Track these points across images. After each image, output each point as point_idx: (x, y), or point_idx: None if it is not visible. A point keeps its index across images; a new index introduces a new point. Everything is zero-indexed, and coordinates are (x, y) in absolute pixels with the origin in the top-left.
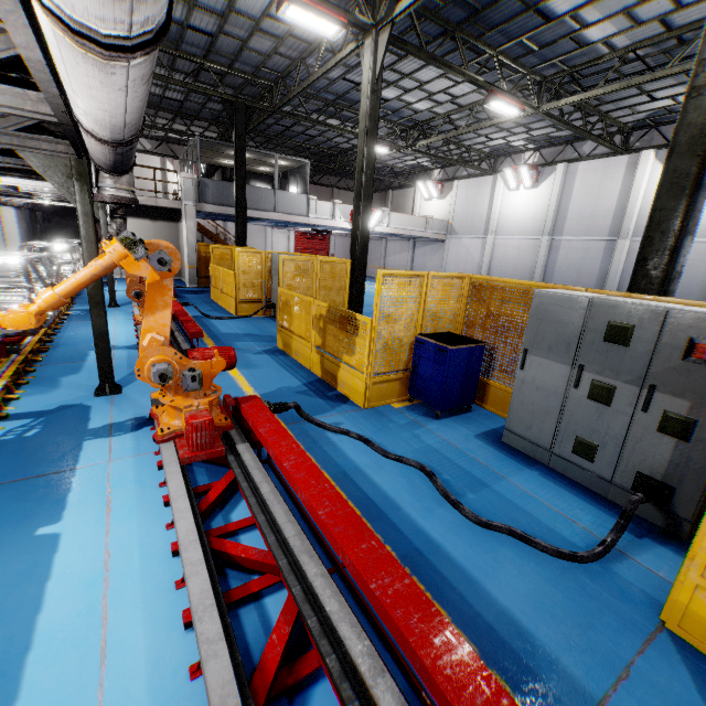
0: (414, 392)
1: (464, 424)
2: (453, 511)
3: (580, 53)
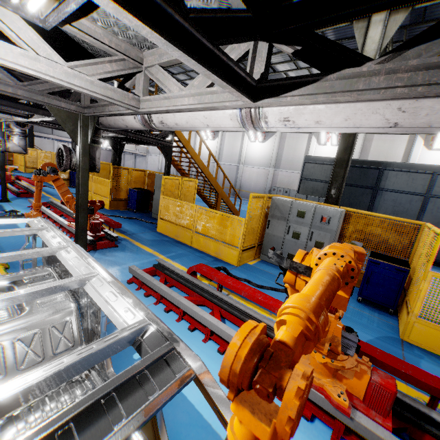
0: (70, 184)
1: None
2: None
3: None
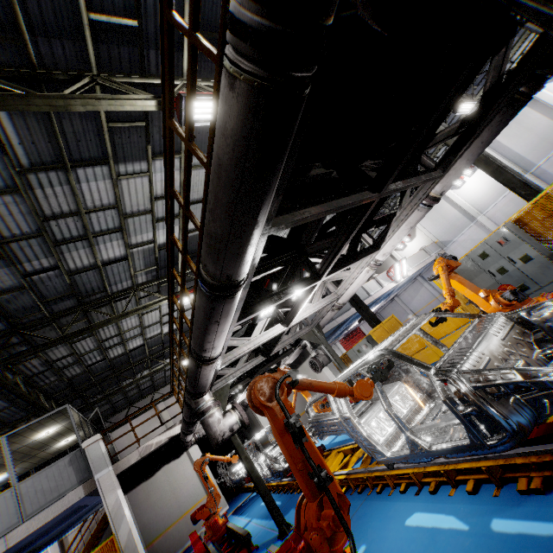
0: None
1: None
2: None
3: None
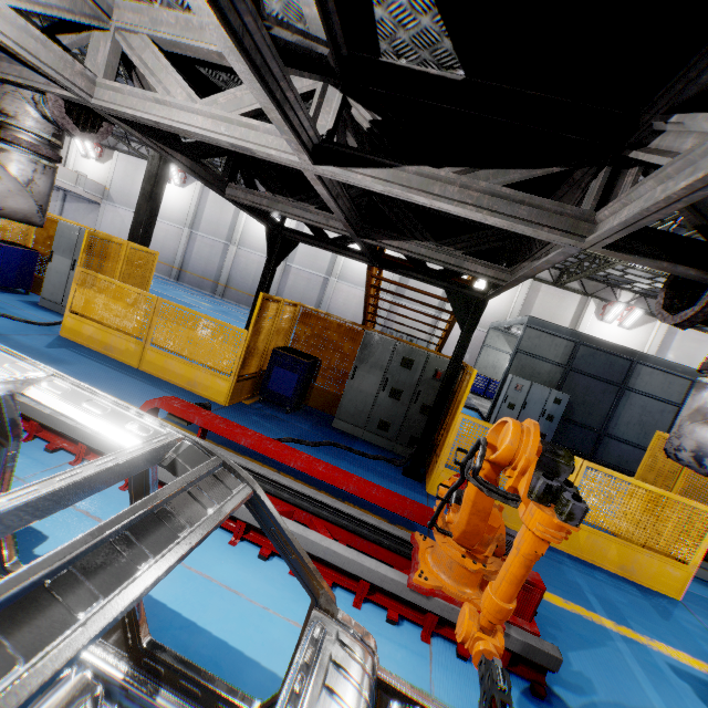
0: None
1: (17, 296)
2: None
3: None
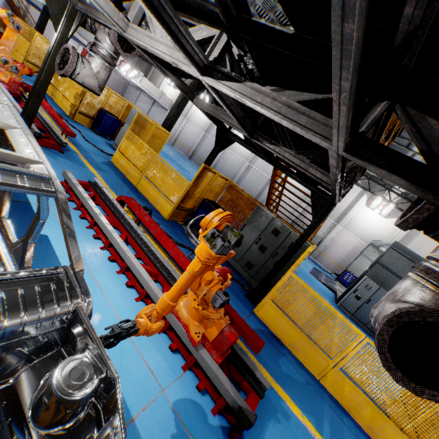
0: (93, 125)
1: (105, 140)
2: (82, 138)
3: None
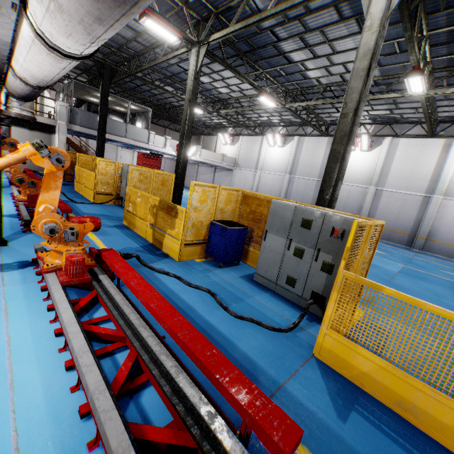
0: (208, 253)
1: (235, 271)
2: (224, 312)
3: (305, 81)
